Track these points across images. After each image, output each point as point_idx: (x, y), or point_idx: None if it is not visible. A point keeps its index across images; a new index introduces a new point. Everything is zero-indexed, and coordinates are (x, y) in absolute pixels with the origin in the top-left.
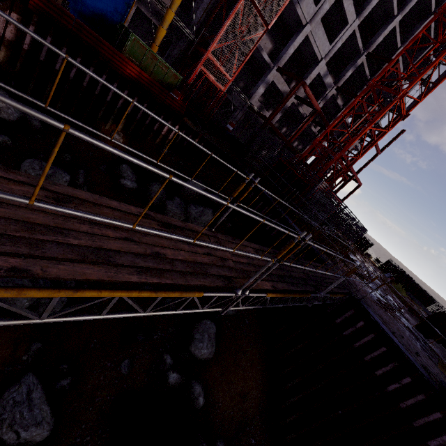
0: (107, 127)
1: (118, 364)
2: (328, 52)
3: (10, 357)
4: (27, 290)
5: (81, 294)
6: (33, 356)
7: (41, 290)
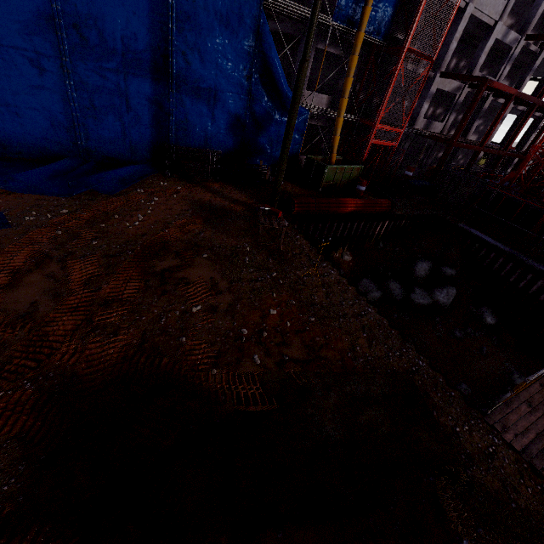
0: (337, 253)
1: None
2: (504, 10)
3: None
4: None
5: None
6: None
7: None
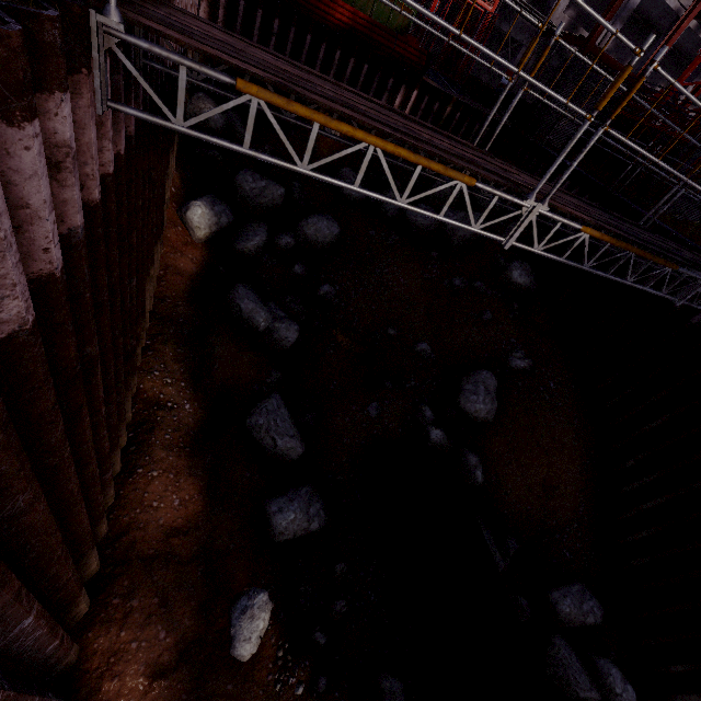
0: None
1: (365, 408)
2: None
3: (255, 378)
4: (293, 102)
5: (337, 124)
6: (275, 383)
7: (304, 107)
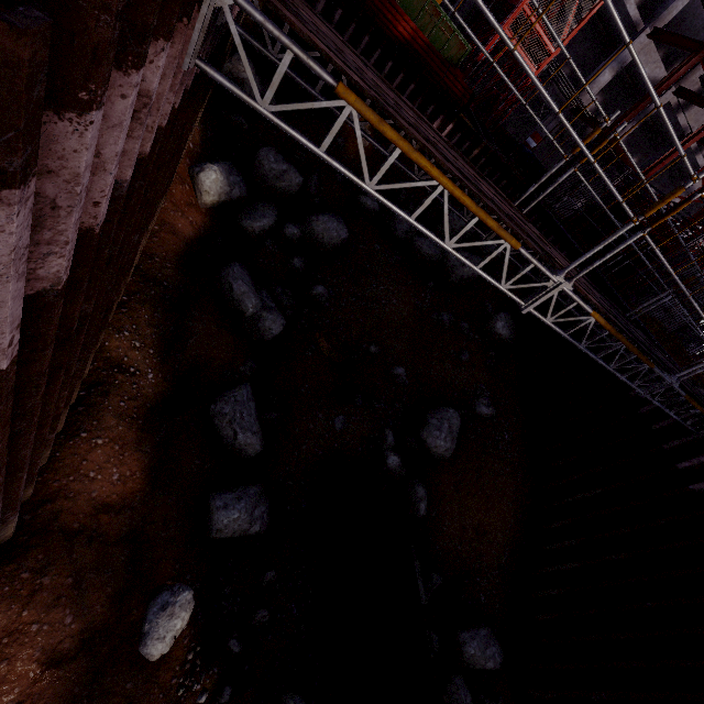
0: None
1: (331, 419)
2: None
3: (229, 363)
4: (385, 122)
5: (418, 157)
6: (247, 373)
7: (393, 130)
